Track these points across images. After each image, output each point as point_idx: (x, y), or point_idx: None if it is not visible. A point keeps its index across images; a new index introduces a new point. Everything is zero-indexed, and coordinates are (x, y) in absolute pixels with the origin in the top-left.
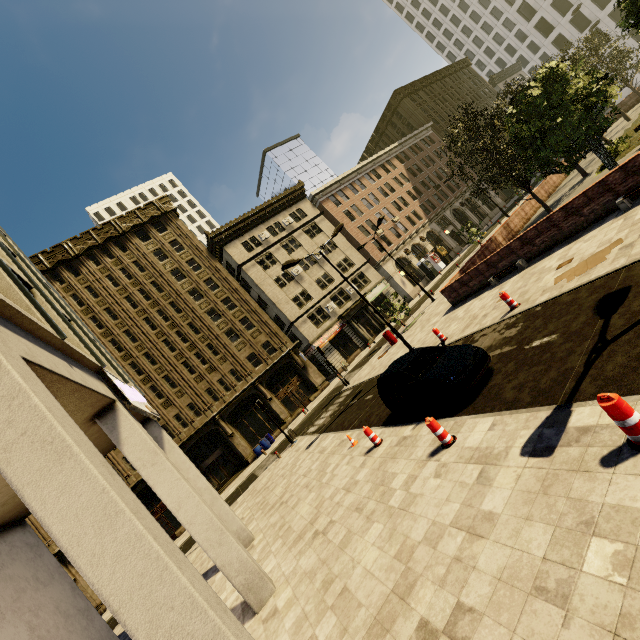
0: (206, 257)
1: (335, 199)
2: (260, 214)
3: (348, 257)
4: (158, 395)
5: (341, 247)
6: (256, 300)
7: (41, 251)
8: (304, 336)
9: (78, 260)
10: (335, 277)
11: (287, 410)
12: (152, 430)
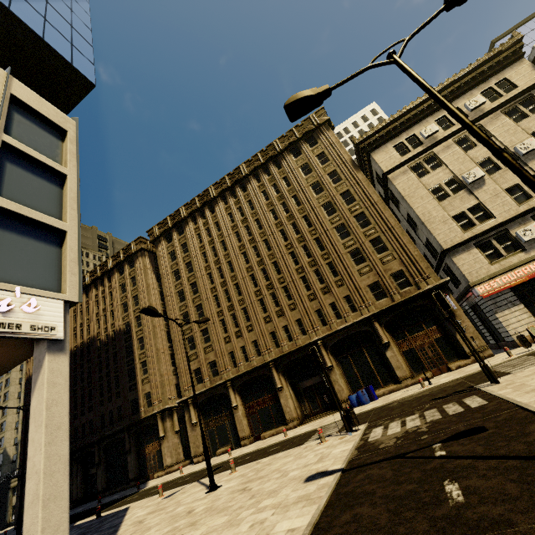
0: (348, 167)
1: None
2: (429, 102)
3: None
4: (276, 303)
5: None
6: (405, 218)
7: (227, 174)
8: (461, 273)
9: (247, 179)
10: None
11: (408, 367)
12: (41, 349)
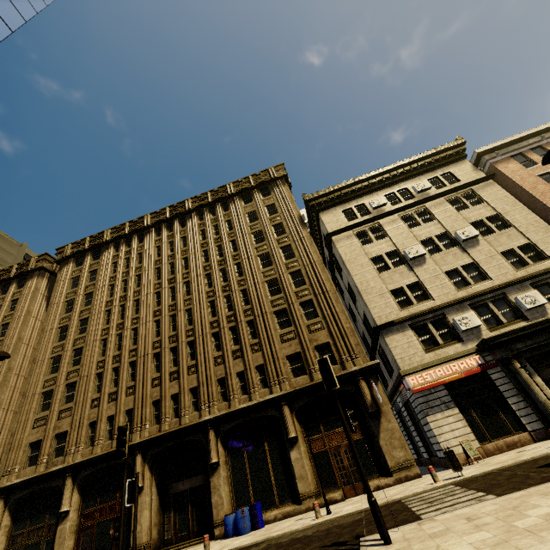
0: (295, 222)
1: (525, 159)
2: (380, 177)
3: (534, 244)
4: (175, 360)
5: (520, 226)
6: (347, 288)
7: (170, 205)
8: (393, 356)
9: (190, 215)
10: (492, 273)
11: (315, 478)
12: None
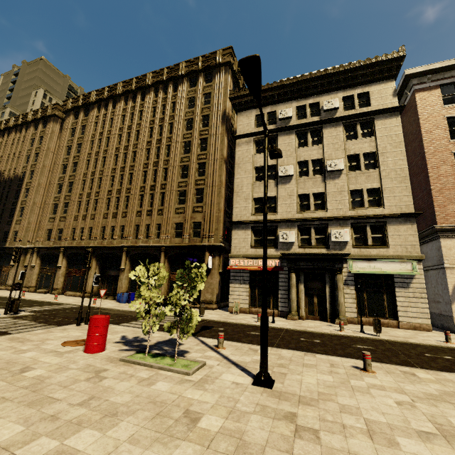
0: (218, 117)
1: (454, 92)
2: (301, 85)
3: (382, 190)
4: (117, 206)
5: (384, 170)
6: None
7: (136, 76)
8: (231, 244)
9: (149, 90)
10: (331, 206)
11: (167, 292)
12: None
